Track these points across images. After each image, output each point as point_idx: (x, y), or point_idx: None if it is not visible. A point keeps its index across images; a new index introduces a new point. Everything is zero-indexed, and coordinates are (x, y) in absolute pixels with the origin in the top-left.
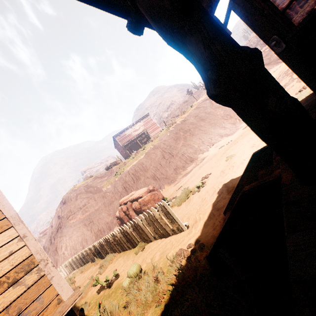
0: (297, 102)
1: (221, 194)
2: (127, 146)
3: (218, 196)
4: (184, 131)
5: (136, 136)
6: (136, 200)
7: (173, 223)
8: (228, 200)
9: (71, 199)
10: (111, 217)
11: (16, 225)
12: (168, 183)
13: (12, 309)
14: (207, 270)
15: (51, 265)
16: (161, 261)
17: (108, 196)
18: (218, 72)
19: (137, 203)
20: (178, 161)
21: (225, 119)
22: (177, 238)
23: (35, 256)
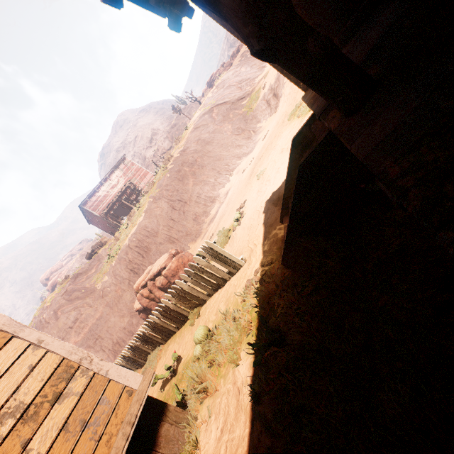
0: (330, 39)
1: (269, 210)
2: (109, 213)
3: (266, 215)
4: (189, 164)
5: (117, 194)
6: (159, 275)
7: (226, 263)
8: (279, 211)
9: (48, 321)
10: (127, 318)
11: (18, 333)
12: (192, 241)
13: (72, 426)
14: (285, 275)
15: (98, 360)
16: (229, 307)
17: (110, 292)
18: (259, 24)
19: (162, 278)
20: (195, 207)
21: (237, 134)
22: (238, 277)
23: (70, 357)
